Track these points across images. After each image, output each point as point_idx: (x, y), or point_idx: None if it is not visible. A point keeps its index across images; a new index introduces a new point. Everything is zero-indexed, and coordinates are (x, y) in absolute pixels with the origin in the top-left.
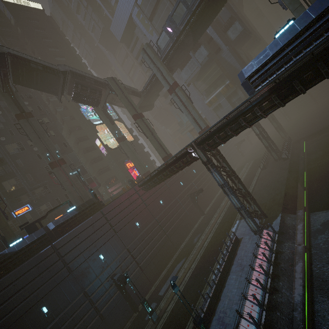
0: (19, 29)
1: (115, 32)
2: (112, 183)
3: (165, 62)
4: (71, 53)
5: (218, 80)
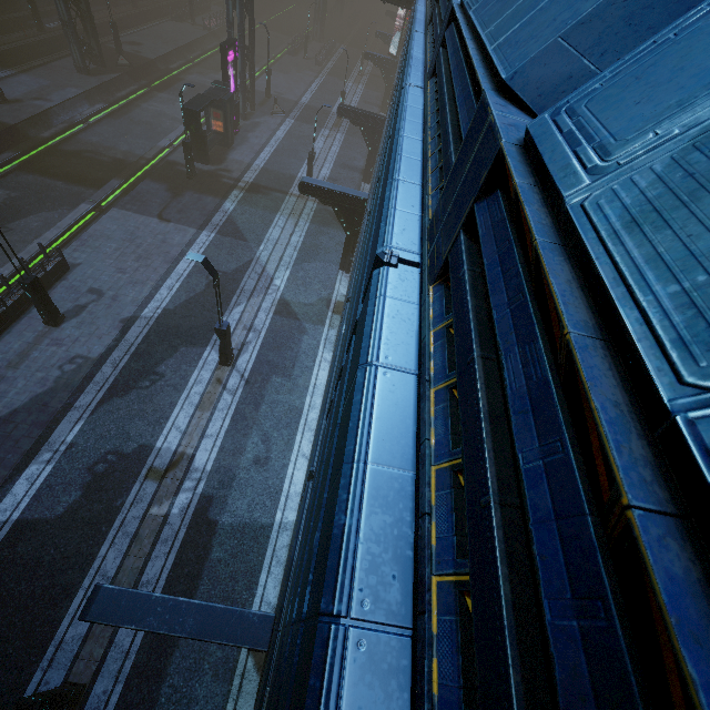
0: None
1: None
2: None
3: None
4: None
5: None
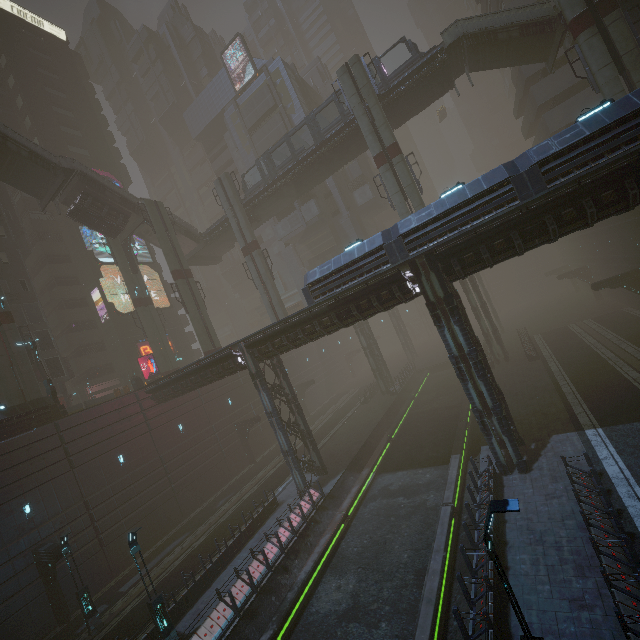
0: (5, 57)
1: (191, 122)
2: (100, 377)
3: (249, 207)
4: (97, 128)
5: (329, 253)
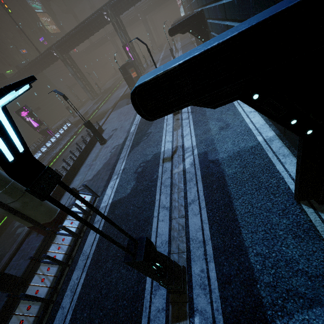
0: None
1: None
2: None
3: None
4: None
5: None
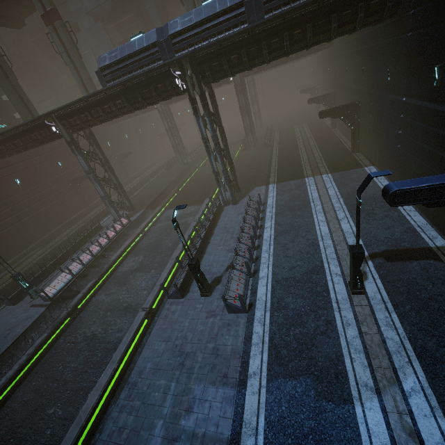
0: None
1: None
2: None
3: None
4: None
5: None
